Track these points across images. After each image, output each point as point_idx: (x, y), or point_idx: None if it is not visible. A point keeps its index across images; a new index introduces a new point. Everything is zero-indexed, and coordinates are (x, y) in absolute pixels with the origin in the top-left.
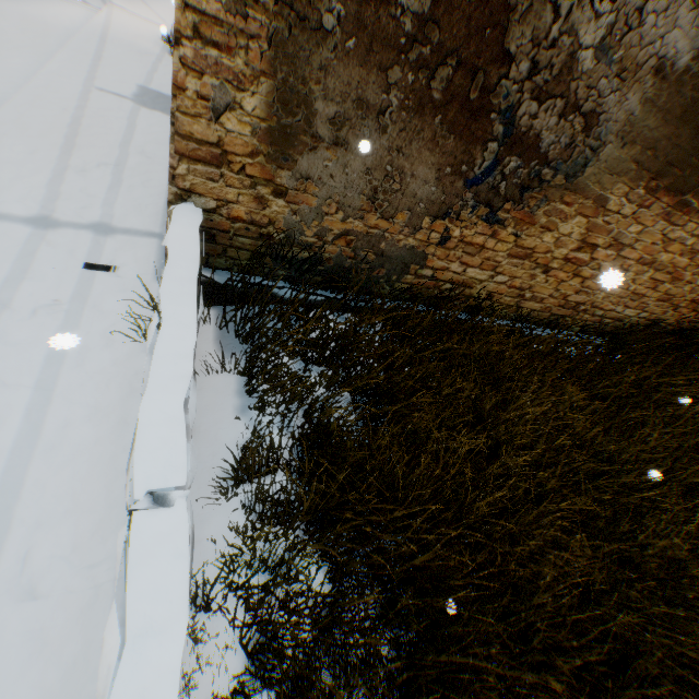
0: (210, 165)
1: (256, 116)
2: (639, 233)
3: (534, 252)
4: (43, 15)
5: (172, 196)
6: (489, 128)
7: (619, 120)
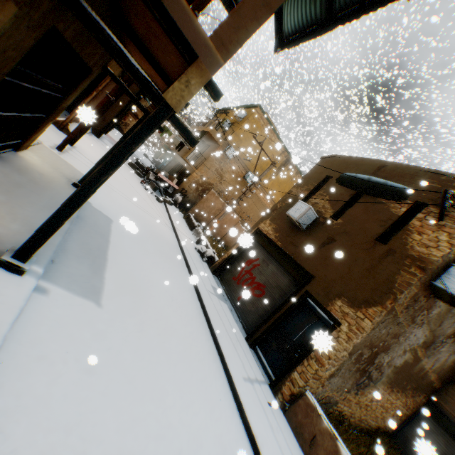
0: (316, 379)
1: (331, 371)
2: (382, 396)
3: (360, 401)
4: (168, 238)
5: (302, 385)
6: (365, 373)
7: (386, 373)
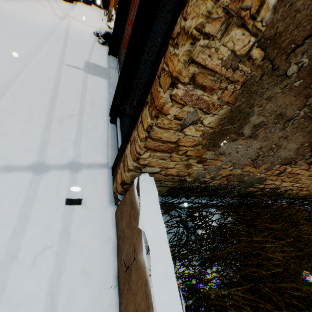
0: (165, 152)
1: (208, 126)
2: None
3: None
4: (36, 22)
5: (132, 167)
6: None
7: None
